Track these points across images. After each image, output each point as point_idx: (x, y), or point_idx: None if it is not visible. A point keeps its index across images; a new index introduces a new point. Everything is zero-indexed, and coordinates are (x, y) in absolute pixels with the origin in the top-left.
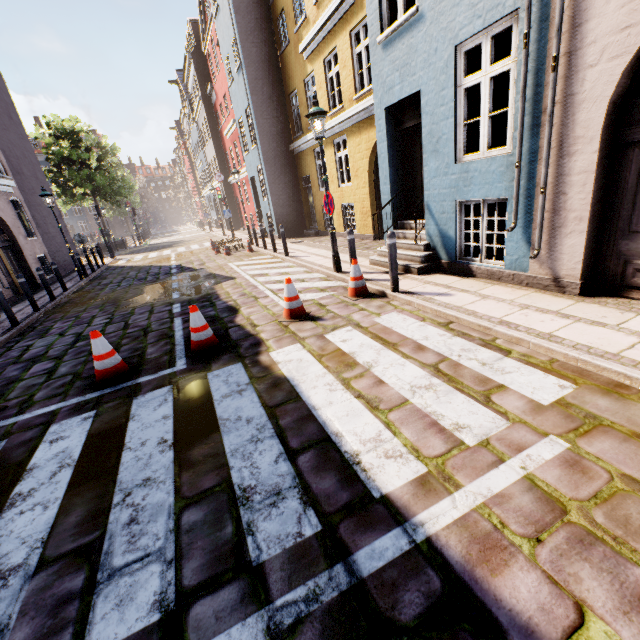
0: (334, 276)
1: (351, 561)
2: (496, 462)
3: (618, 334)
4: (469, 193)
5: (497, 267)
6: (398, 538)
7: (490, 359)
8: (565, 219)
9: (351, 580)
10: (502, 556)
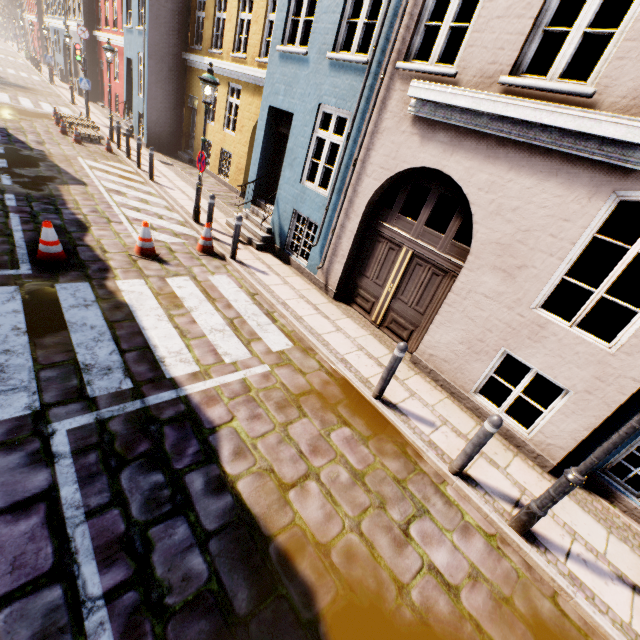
0: (191, 224)
1: (146, 399)
2: (234, 371)
3: (330, 325)
4: (302, 208)
5: (303, 265)
6: (172, 393)
7: (264, 323)
8: (338, 253)
9: (143, 405)
10: (215, 403)
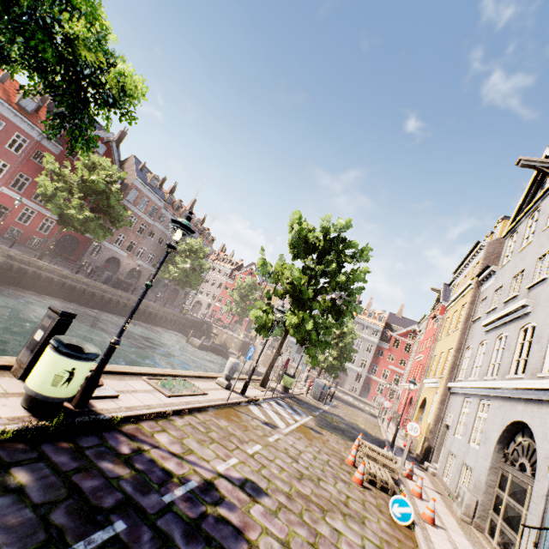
0: None
1: None
2: None
3: None
4: None
5: None
6: None
7: None
8: None
9: None
10: None
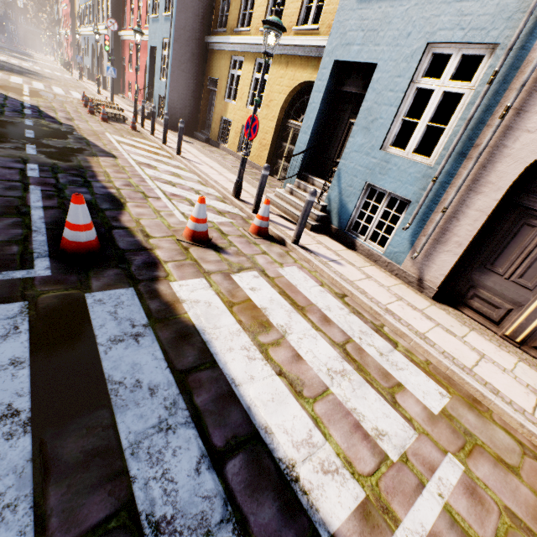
0: (232, 200)
1: None
2: (419, 486)
3: (465, 347)
4: (381, 181)
5: (377, 251)
6: None
7: (385, 349)
8: (449, 239)
9: None
10: None
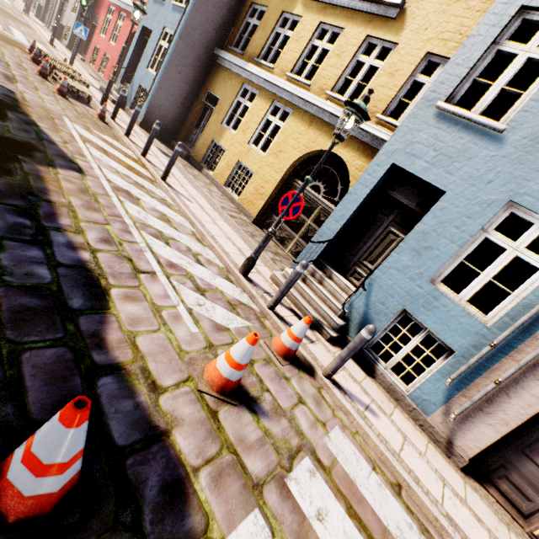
0: (239, 279)
1: None
2: None
3: None
4: (423, 315)
5: (401, 388)
6: None
7: None
8: (494, 412)
9: None
10: None
